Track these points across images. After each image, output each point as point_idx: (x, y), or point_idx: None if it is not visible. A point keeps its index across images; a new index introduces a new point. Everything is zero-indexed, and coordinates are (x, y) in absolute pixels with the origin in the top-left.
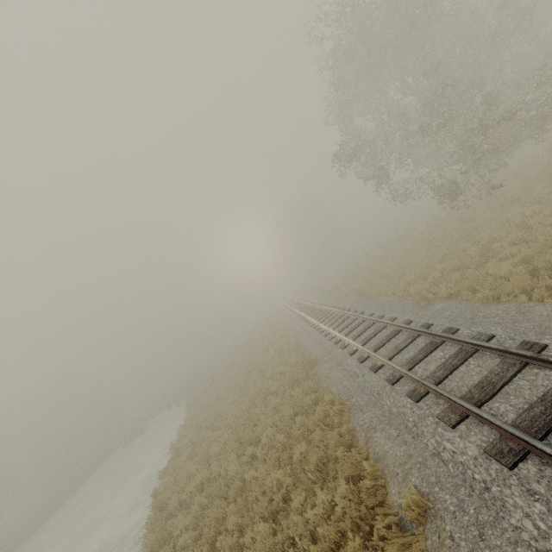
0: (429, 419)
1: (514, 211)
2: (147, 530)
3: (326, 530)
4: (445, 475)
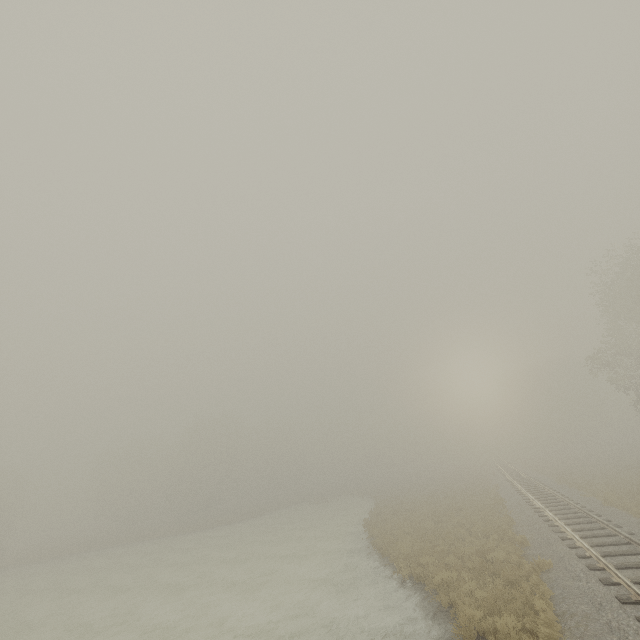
0: (549, 530)
1: None
2: (373, 527)
3: (481, 544)
4: (540, 541)
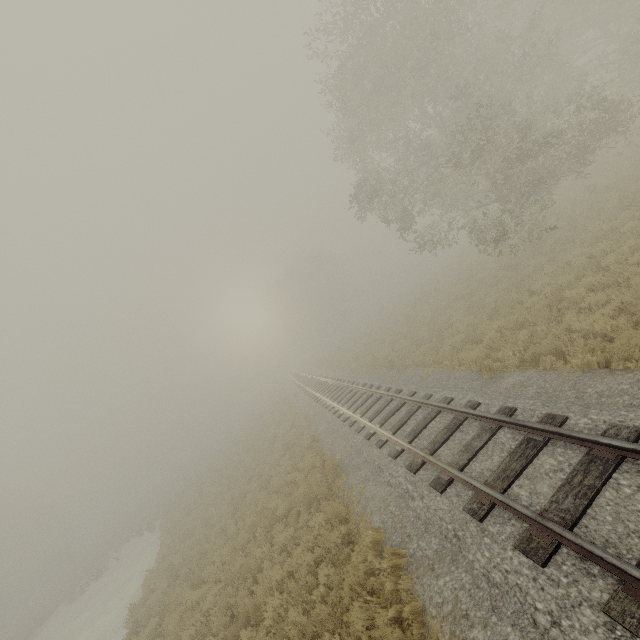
0: (587, 614)
1: (575, 252)
2: None
3: None
4: None
